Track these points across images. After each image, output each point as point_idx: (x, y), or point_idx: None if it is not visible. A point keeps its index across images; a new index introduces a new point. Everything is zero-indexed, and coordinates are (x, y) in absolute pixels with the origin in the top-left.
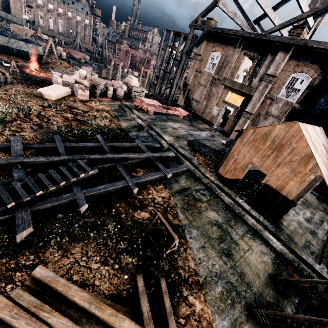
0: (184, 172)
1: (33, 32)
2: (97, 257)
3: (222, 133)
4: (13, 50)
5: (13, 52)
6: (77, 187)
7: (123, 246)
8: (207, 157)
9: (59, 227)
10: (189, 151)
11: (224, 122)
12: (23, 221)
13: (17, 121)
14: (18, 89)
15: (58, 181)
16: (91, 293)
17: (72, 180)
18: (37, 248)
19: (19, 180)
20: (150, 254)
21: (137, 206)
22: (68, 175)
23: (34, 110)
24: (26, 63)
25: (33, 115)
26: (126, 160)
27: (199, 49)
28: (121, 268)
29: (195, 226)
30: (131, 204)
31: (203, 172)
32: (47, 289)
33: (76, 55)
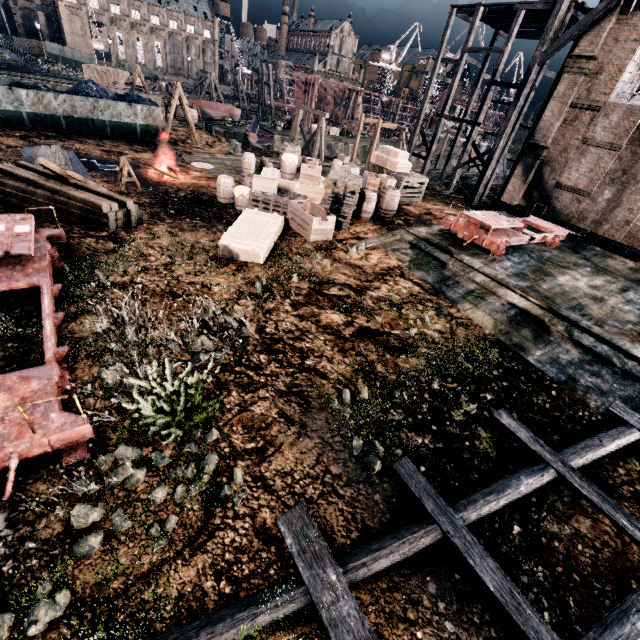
0: None
1: (127, 74)
2: None
3: None
4: (103, 126)
5: (104, 129)
6: None
7: None
8: None
9: None
10: None
11: None
12: None
13: (230, 390)
14: (165, 245)
15: None
16: None
17: None
18: None
19: None
20: None
21: None
22: None
23: (251, 329)
24: (138, 153)
25: (253, 346)
26: None
27: (592, 42)
28: None
29: None
30: None
31: None
32: None
33: (214, 110)
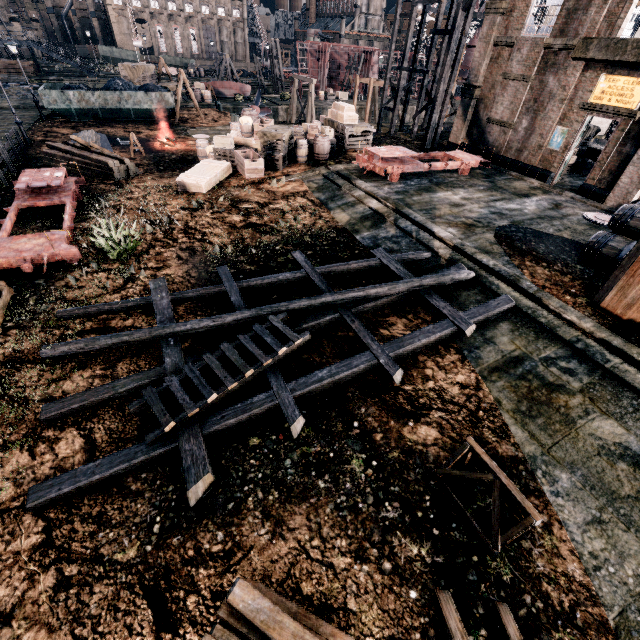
0: (504, 316)
1: (153, 67)
2: (342, 539)
3: (582, 193)
4: (129, 113)
5: (130, 115)
6: (277, 377)
7: (393, 514)
8: (556, 267)
9: (257, 467)
10: (504, 258)
11: (580, 161)
12: (194, 459)
13: (155, 247)
14: (147, 186)
15: (241, 368)
16: (347, 636)
17: (264, 363)
18: (225, 514)
19: (175, 371)
20: (459, 536)
21: (404, 412)
22: (257, 353)
23: (177, 222)
24: (152, 131)
25: (177, 231)
26: (362, 302)
27: None
28: (399, 571)
29: (562, 460)
30: (392, 407)
31: (557, 310)
32: (262, 634)
33: (228, 89)
